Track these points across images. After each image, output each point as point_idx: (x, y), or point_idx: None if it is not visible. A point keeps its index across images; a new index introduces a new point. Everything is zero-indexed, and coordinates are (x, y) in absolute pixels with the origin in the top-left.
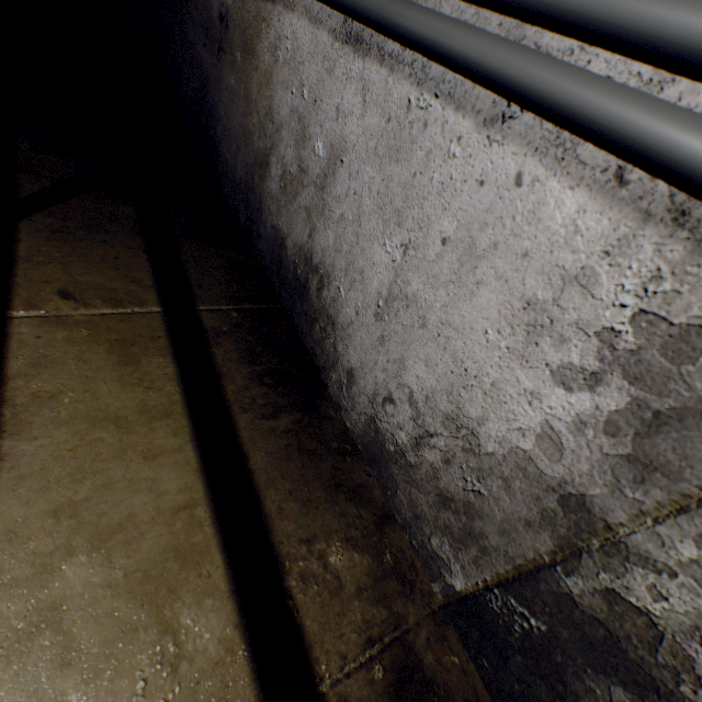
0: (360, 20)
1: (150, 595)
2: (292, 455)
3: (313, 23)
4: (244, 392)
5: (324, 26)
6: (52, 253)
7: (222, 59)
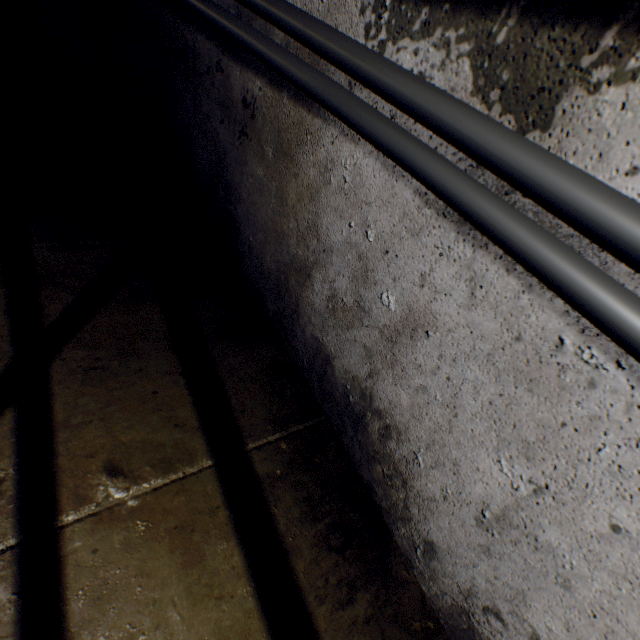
0: (504, 248)
1: None
2: None
3: (388, 170)
4: (314, 569)
5: (406, 181)
6: (89, 406)
7: (245, 144)
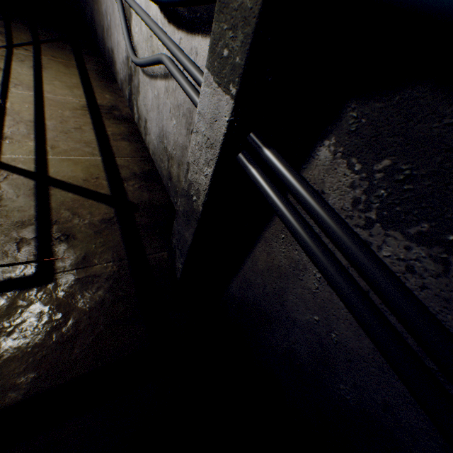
0: None
1: (69, 88)
2: (103, 87)
3: None
4: (94, 78)
5: None
6: (49, 51)
7: (94, 1)
